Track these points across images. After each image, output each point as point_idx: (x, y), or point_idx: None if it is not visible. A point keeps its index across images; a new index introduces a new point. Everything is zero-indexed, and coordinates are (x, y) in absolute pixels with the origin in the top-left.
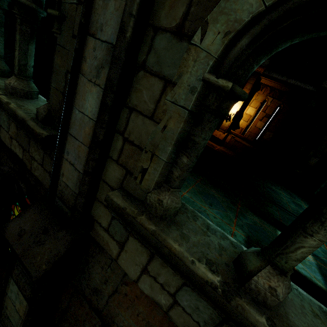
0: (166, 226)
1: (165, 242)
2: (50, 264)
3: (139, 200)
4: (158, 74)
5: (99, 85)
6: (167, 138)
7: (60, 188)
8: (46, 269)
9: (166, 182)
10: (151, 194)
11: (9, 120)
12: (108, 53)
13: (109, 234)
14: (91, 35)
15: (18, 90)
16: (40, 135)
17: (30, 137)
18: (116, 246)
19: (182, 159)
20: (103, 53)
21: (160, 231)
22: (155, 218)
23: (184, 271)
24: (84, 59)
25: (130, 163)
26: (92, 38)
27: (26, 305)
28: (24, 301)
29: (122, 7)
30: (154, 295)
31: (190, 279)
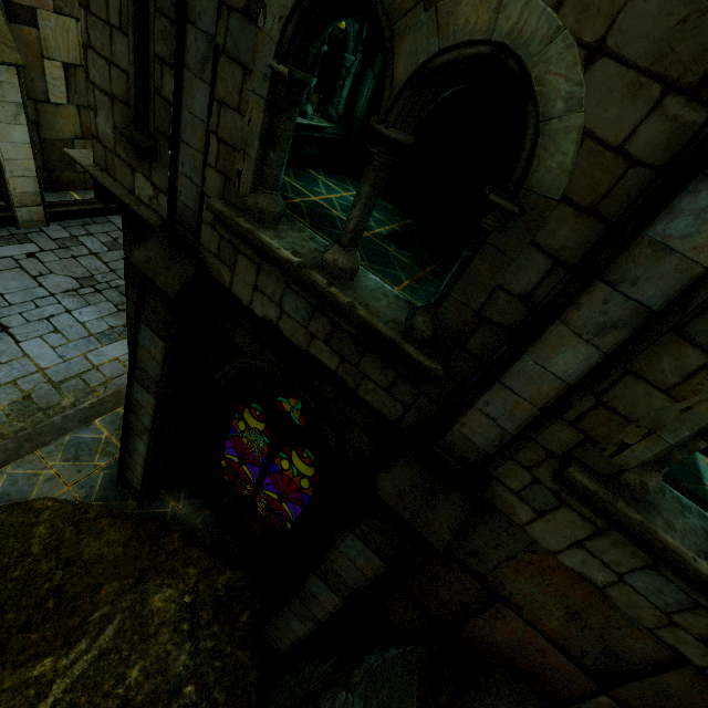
0: (646, 512)
1: (658, 536)
2: (453, 534)
3: (600, 474)
4: (702, 346)
5: (598, 346)
6: (688, 421)
7: (450, 439)
8: (450, 539)
9: (654, 461)
10: (629, 473)
11: (312, 310)
12: (634, 316)
13: (518, 498)
14: (607, 283)
15: (346, 271)
16: (434, 372)
17: (395, 362)
18: (530, 512)
19: (698, 443)
20: (623, 313)
21: (646, 520)
22: (631, 502)
23: (680, 566)
24: (576, 305)
25: (598, 431)
26: (607, 287)
27: (380, 565)
28: (376, 560)
29: (693, 274)
30: (585, 570)
31: (687, 574)
